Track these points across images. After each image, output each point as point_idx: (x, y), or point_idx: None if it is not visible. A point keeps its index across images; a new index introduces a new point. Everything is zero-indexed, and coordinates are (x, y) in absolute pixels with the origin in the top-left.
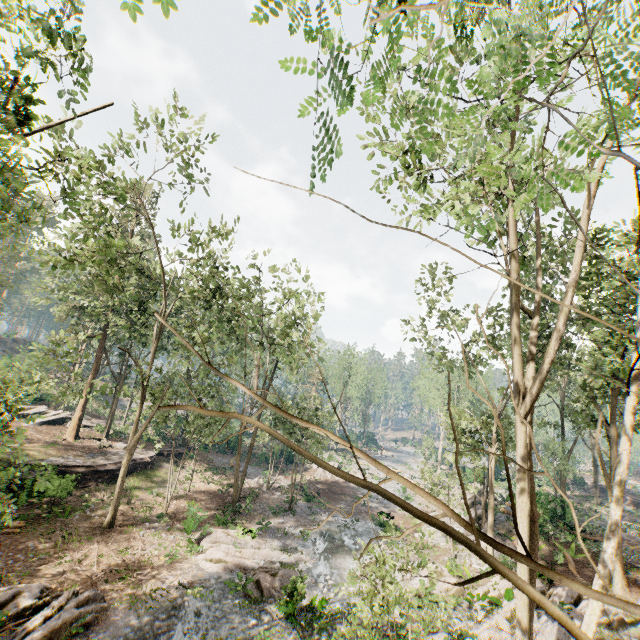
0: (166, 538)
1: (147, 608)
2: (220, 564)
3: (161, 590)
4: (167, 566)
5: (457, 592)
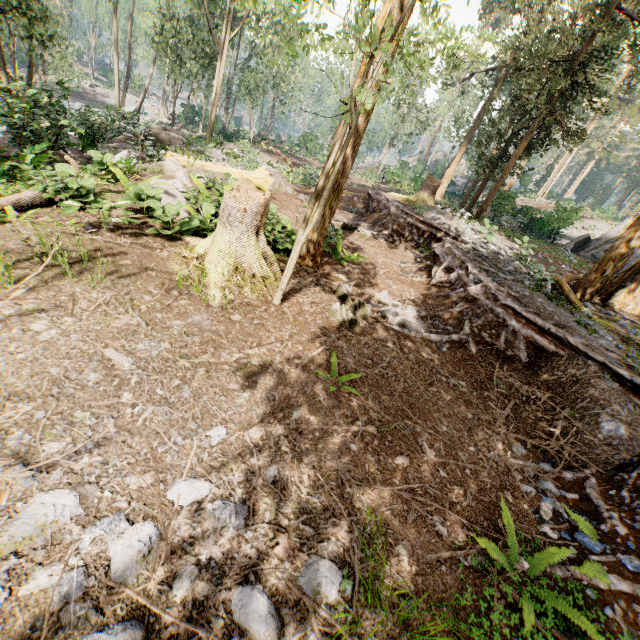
0: None
1: None
2: None
3: None
4: None
5: None
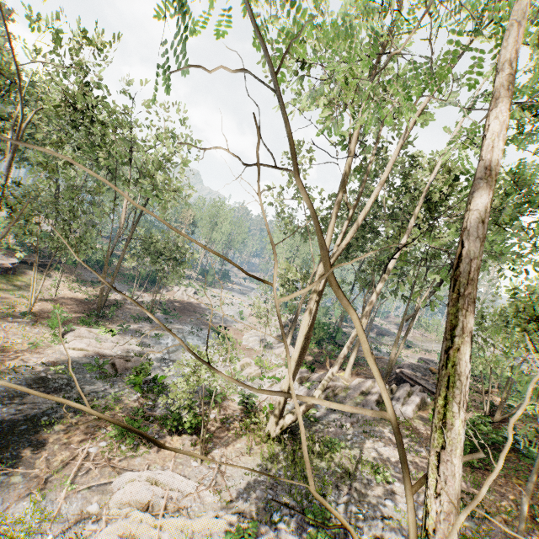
0: (30, 331)
1: (11, 378)
2: (82, 352)
3: (25, 367)
4: (31, 351)
5: (256, 375)
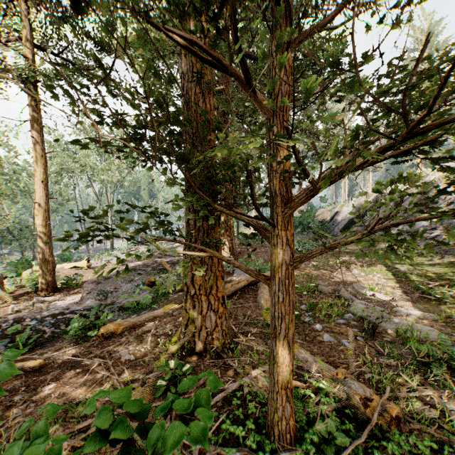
0: None
1: None
2: None
3: None
4: None
5: None
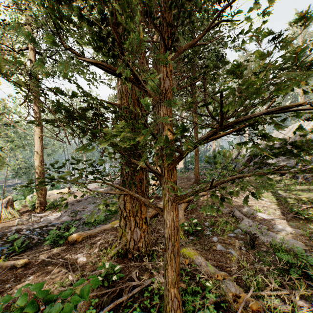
0: None
1: None
2: None
3: None
4: None
5: None
